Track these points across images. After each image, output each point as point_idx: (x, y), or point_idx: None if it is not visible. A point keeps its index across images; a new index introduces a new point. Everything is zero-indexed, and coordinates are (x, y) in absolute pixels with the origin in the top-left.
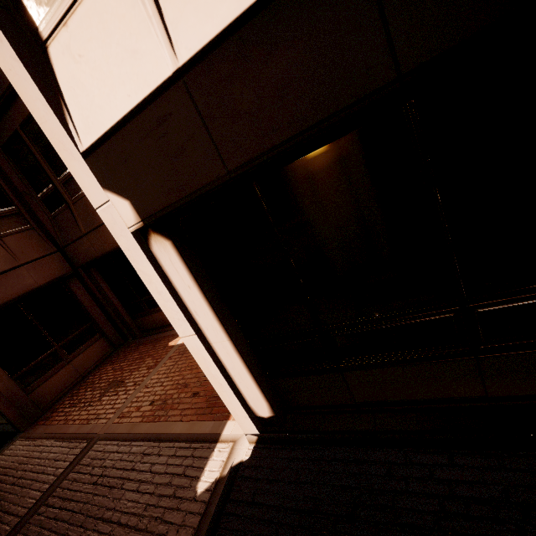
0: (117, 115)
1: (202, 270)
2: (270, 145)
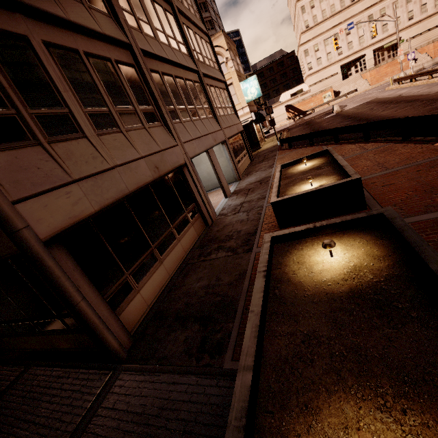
0: None
1: None
2: None
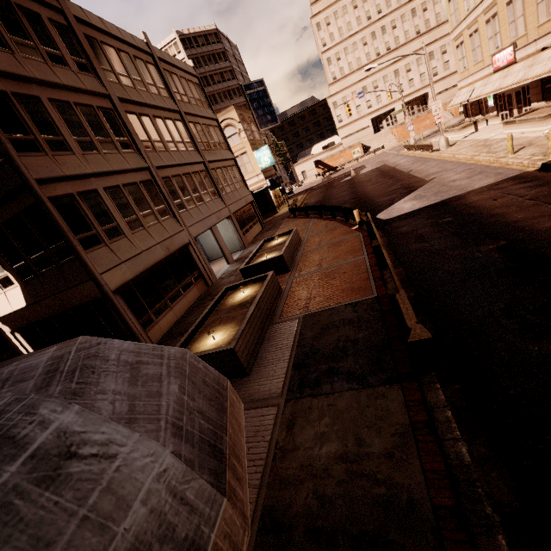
0: (4, 314)
1: (29, 339)
2: (30, 323)
